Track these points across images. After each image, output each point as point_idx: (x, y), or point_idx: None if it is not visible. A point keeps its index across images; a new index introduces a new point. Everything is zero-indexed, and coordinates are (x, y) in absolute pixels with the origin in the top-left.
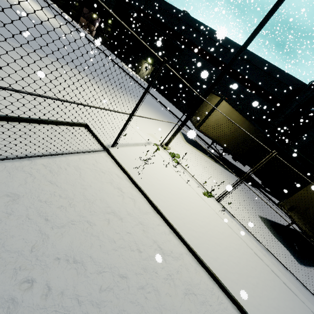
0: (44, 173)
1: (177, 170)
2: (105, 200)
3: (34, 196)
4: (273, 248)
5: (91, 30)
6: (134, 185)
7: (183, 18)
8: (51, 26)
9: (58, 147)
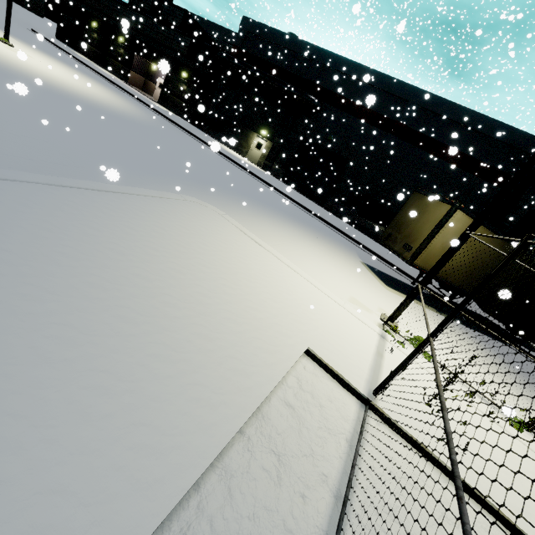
0: None
1: (454, 385)
2: None
3: None
4: None
5: (149, 90)
6: None
7: (315, 56)
8: (106, 106)
9: (331, 461)
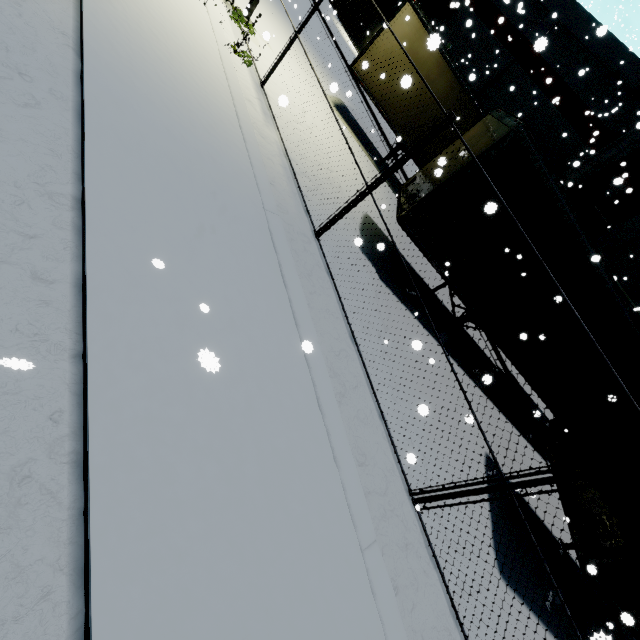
0: None
1: None
2: None
3: None
4: (294, 151)
5: None
6: None
7: None
8: None
9: None
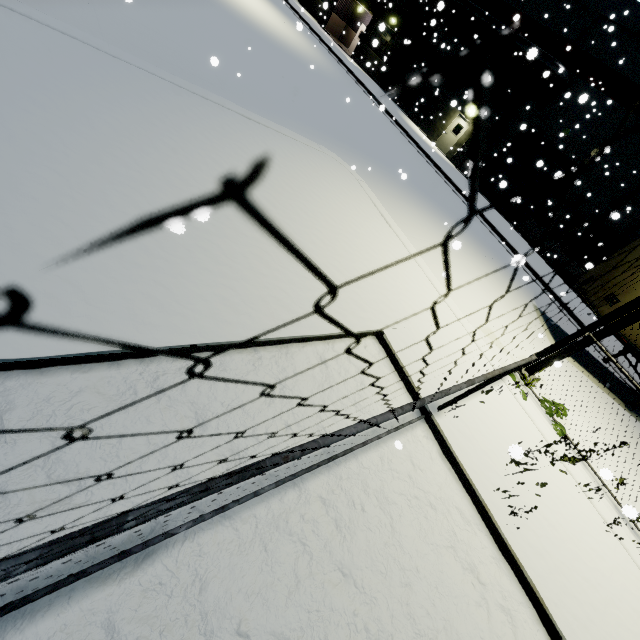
0: (327, 533)
1: (577, 471)
2: (455, 629)
3: (316, 637)
4: None
5: (346, 40)
6: (498, 548)
7: None
8: (286, 44)
9: (340, 425)
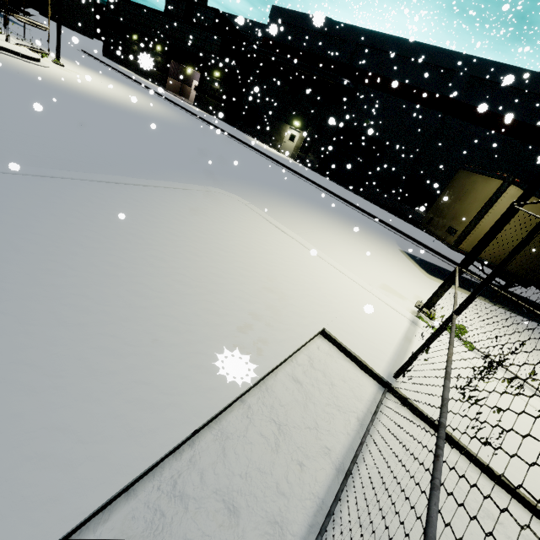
0: None
1: (498, 376)
2: None
3: None
4: None
5: (185, 94)
6: (491, 480)
7: (349, 35)
8: (143, 111)
9: (336, 436)
